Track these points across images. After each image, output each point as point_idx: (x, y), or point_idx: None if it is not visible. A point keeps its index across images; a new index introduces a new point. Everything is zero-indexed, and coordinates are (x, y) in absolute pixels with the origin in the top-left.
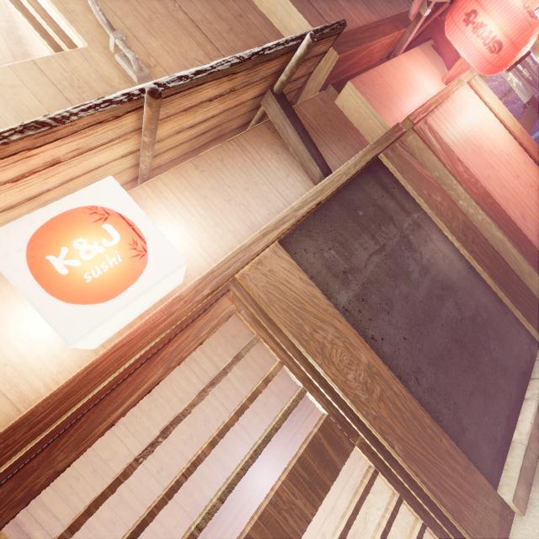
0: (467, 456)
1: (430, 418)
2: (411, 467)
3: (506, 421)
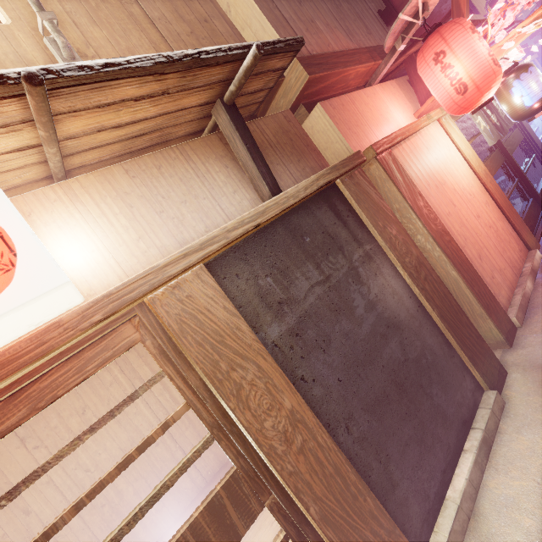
0: (395, 516)
1: (356, 473)
2: (326, 533)
3: (441, 475)
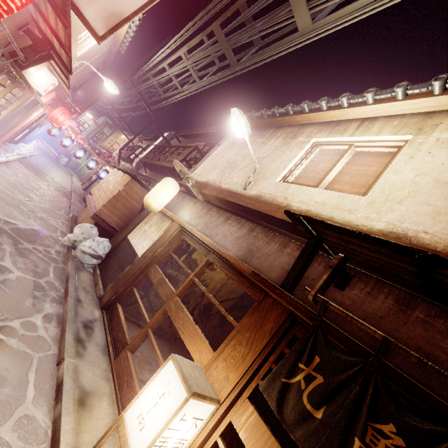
0: None
1: None
2: None
3: None
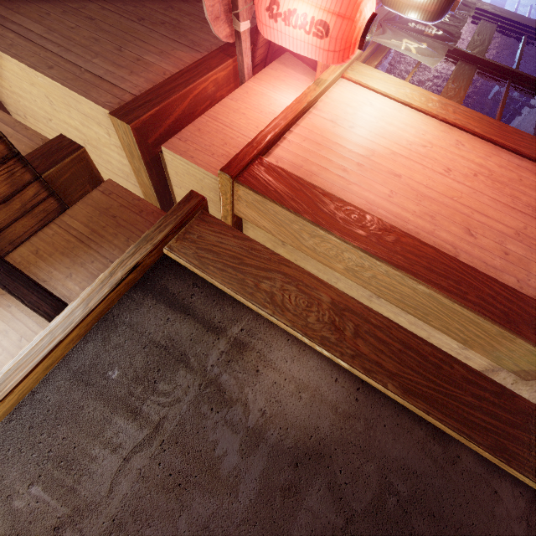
0: None
1: None
2: None
3: None
